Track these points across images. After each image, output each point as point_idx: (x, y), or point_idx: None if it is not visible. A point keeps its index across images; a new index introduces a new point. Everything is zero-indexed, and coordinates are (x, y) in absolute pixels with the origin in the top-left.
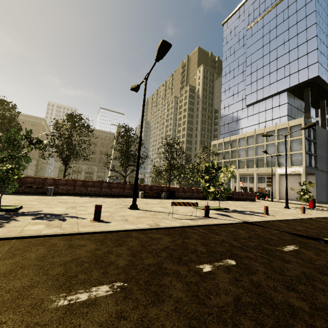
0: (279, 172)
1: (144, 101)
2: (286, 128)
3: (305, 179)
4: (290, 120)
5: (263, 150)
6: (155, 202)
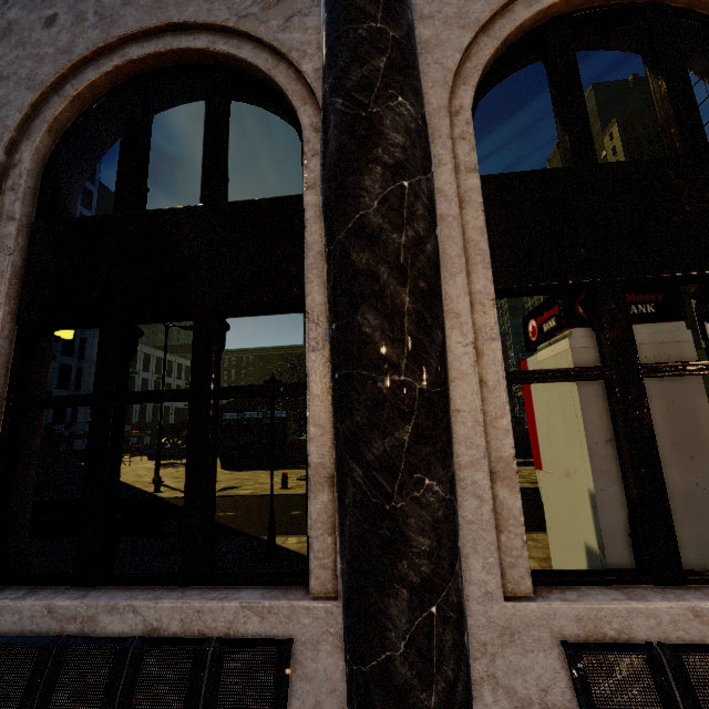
0: None
1: None
2: None
3: None
4: None
5: None
6: None
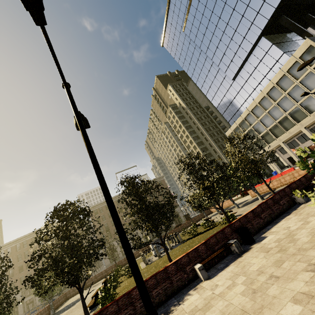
0: None
1: (78, 122)
2: (296, 63)
3: None
4: (291, 54)
5: (302, 94)
6: (242, 296)
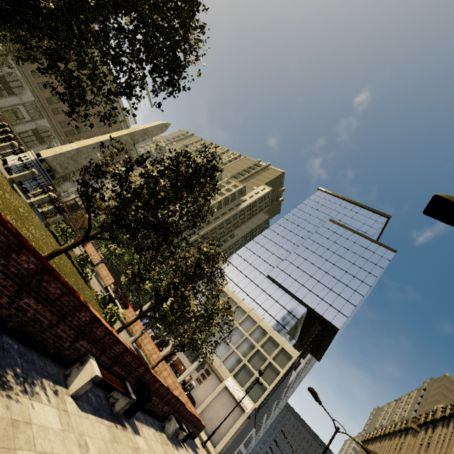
0: (228, 385)
1: None
2: (278, 345)
3: (242, 423)
4: (284, 336)
5: (262, 370)
6: None
